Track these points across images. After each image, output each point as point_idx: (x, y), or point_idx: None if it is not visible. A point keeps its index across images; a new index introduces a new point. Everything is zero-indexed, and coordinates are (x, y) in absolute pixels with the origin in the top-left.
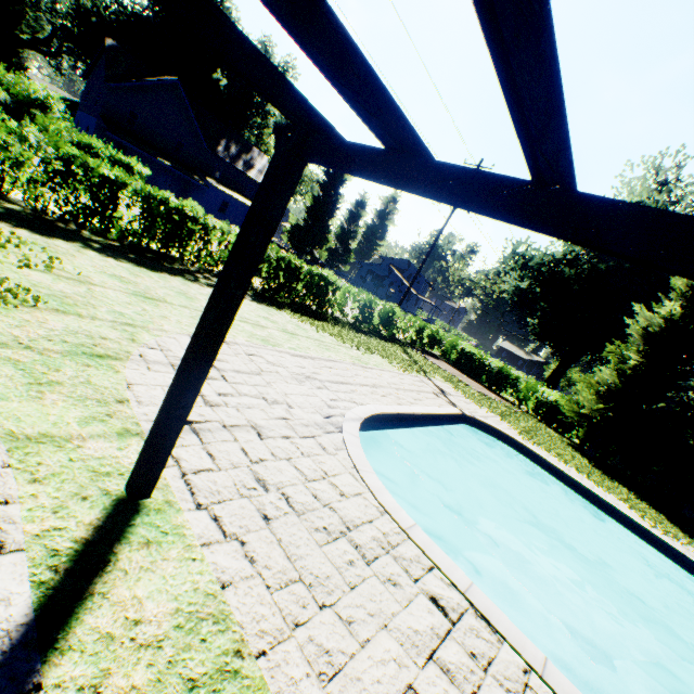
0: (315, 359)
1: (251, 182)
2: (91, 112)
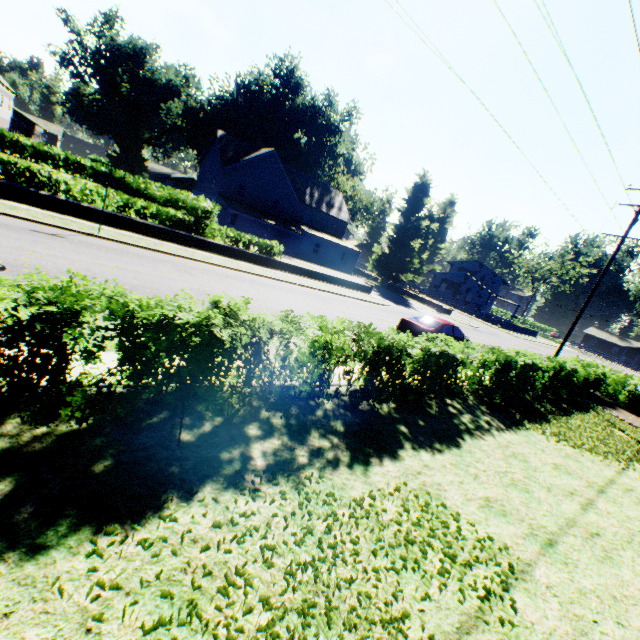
0: None
1: (332, 220)
2: (209, 191)
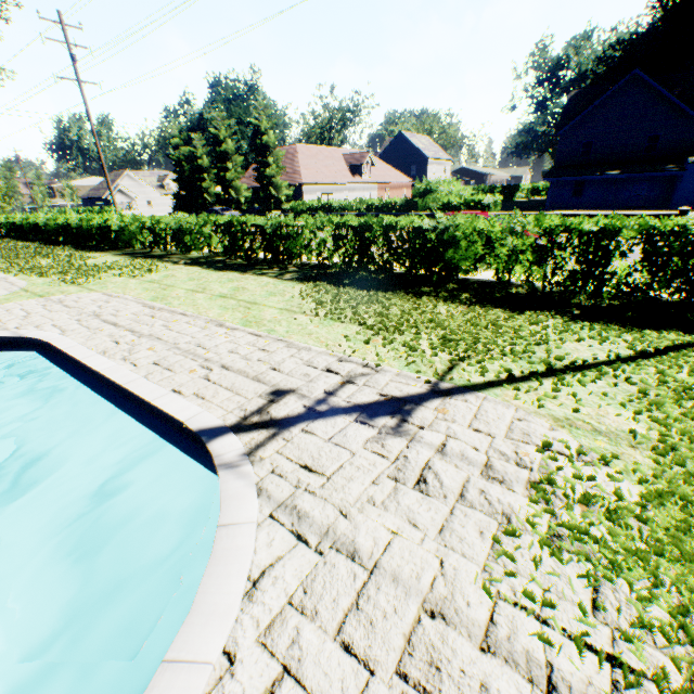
0: (161, 310)
1: None
2: None
